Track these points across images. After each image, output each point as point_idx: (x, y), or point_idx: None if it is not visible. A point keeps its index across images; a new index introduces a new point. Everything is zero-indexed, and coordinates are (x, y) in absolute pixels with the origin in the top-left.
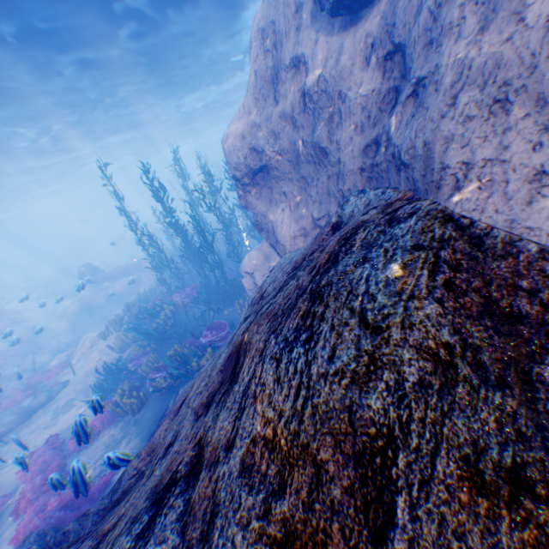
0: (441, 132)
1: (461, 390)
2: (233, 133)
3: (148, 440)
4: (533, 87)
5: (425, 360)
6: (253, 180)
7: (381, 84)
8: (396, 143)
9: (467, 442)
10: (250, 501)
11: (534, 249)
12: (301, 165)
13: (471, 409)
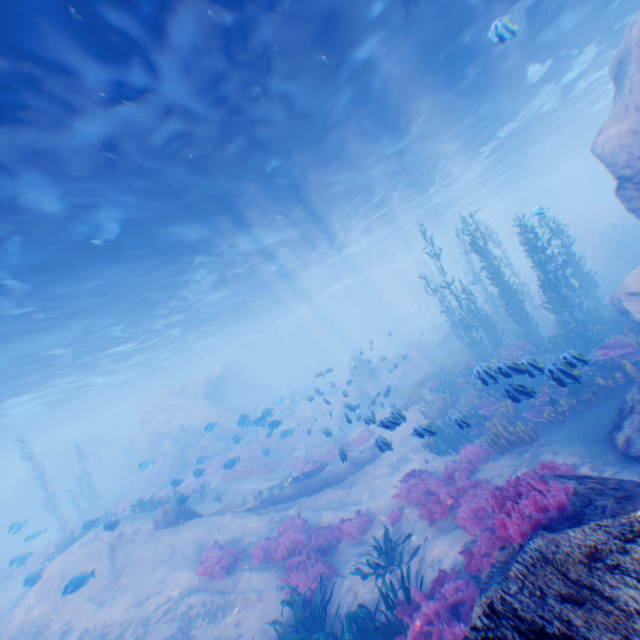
0: None
1: None
2: (613, 136)
3: (610, 432)
4: None
5: None
6: None
7: None
8: None
9: None
10: None
11: None
12: None
13: None
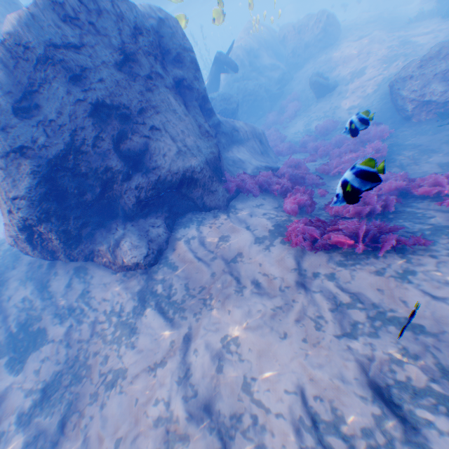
0: None
1: None
2: None
3: None
4: None
5: None
6: None
7: None
8: None
9: None
10: None
11: None
12: None
13: None
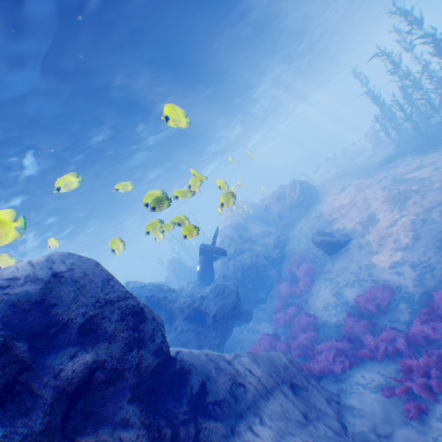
0: None
1: None
2: None
3: None
4: None
5: None
6: None
7: None
8: None
9: None
10: None
11: None
12: None
13: None
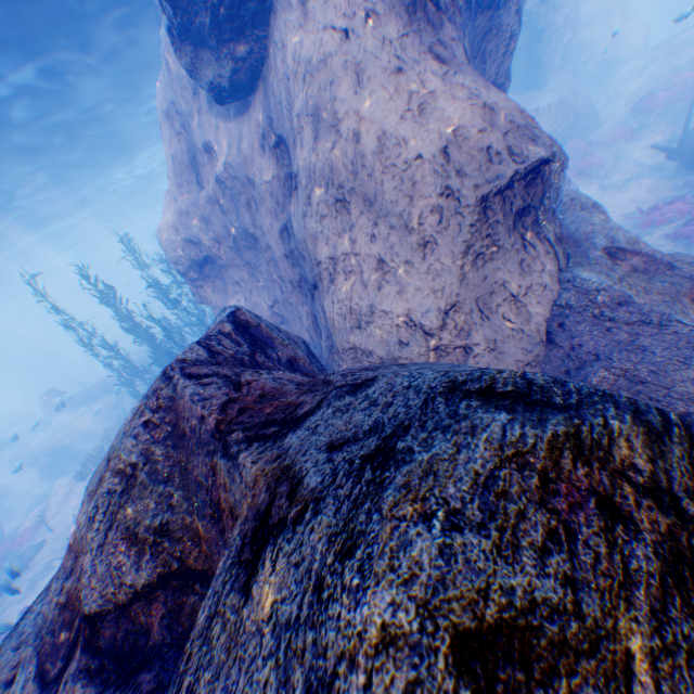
0: (308, 231)
1: (139, 490)
2: (165, 224)
3: None
4: (359, 189)
5: (118, 477)
6: (200, 272)
7: (279, 171)
8: (296, 233)
9: (134, 519)
10: (58, 587)
11: (190, 393)
12: (242, 251)
13: (142, 500)
